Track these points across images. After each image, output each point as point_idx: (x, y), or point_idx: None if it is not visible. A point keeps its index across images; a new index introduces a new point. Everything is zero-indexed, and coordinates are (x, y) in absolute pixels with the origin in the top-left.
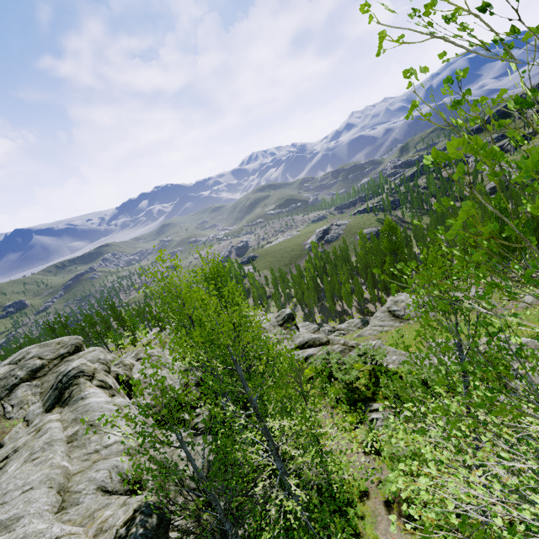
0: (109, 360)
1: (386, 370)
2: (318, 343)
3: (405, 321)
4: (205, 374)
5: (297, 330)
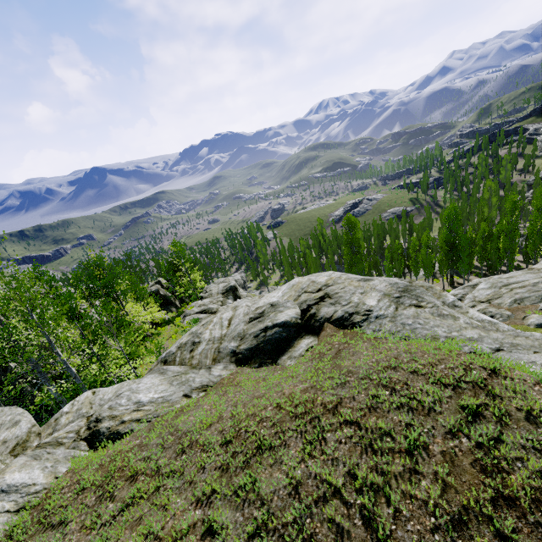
0: None
1: None
2: (210, 311)
3: None
4: None
5: (233, 299)
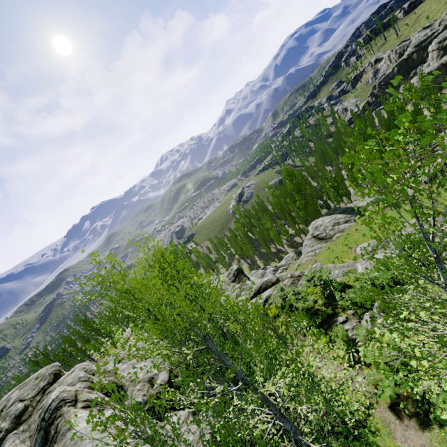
0: (96, 371)
1: (335, 285)
2: (270, 284)
3: (329, 240)
4: (173, 374)
5: (248, 280)
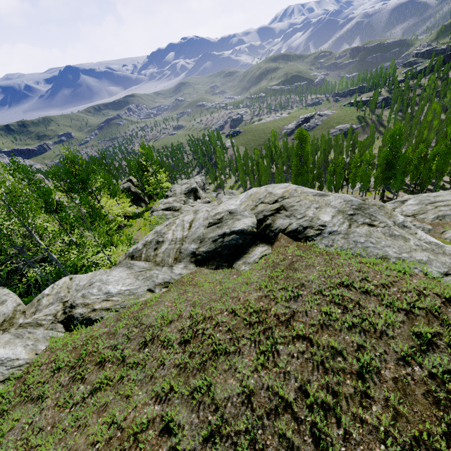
0: None
1: None
2: (174, 209)
3: None
4: None
5: (194, 199)
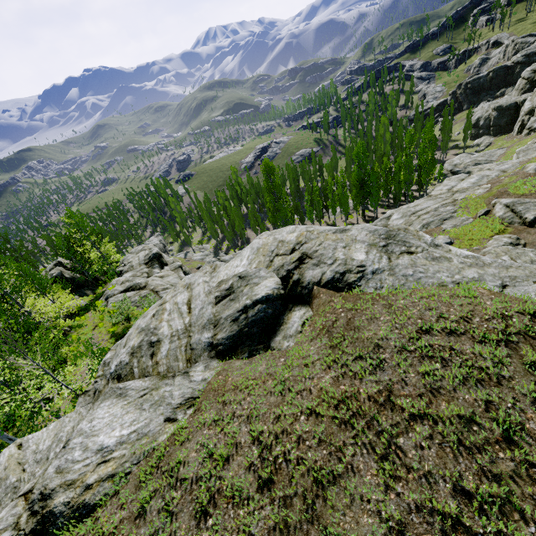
0: None
1: None
2: (138, 287)
3: None
4: None
5: (160, 268)
